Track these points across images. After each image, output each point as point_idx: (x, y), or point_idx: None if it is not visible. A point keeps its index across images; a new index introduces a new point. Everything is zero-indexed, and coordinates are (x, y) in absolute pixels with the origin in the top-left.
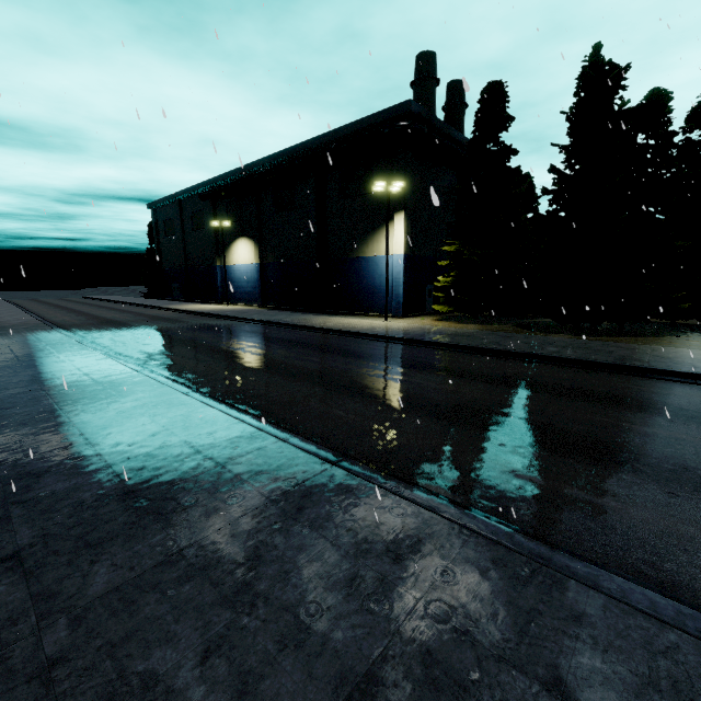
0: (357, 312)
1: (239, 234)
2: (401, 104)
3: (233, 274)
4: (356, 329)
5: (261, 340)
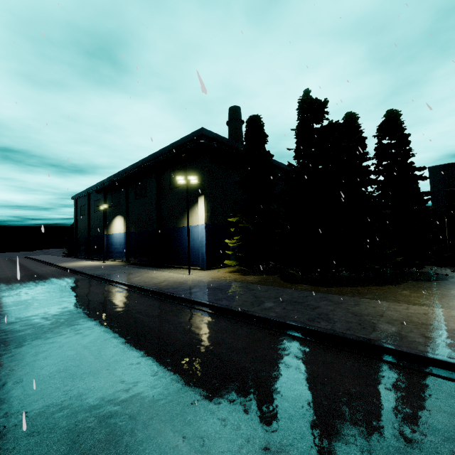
0: (180, 266)
1: (117, 214)
2: (197, 130)
3: (113, 239)
4: (147, 283)
5: (57, 296)
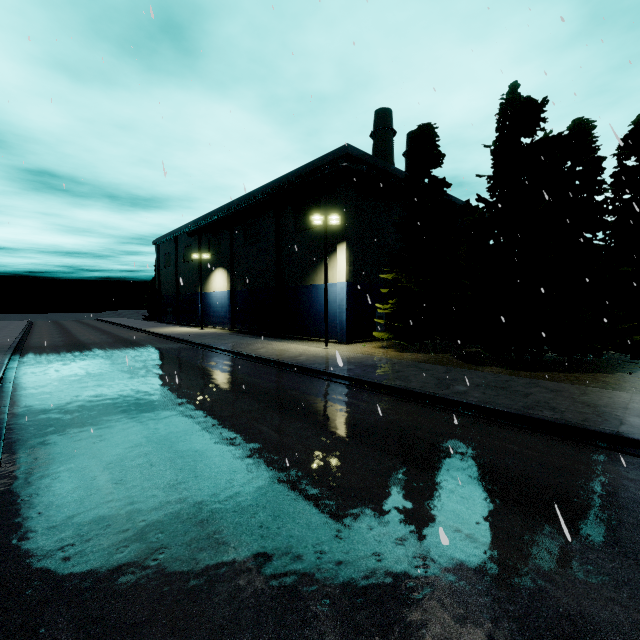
0: (308, 337)
1: (217, 265)
2: (340, 148)
3: (211, 300)
4: (280, 356)
5: (176, 366)
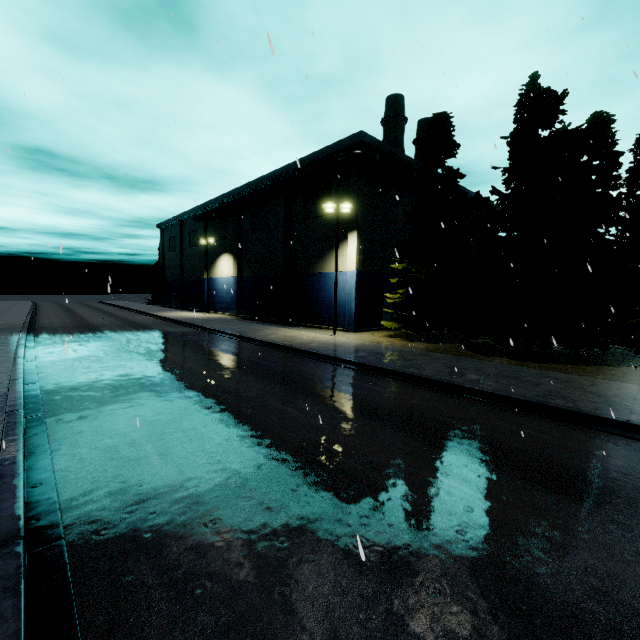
0: (315, 325)
1: (223, 251)
2: (354, 135)
3: (217, 285)
4: (292, 342)
5: (191, 350)
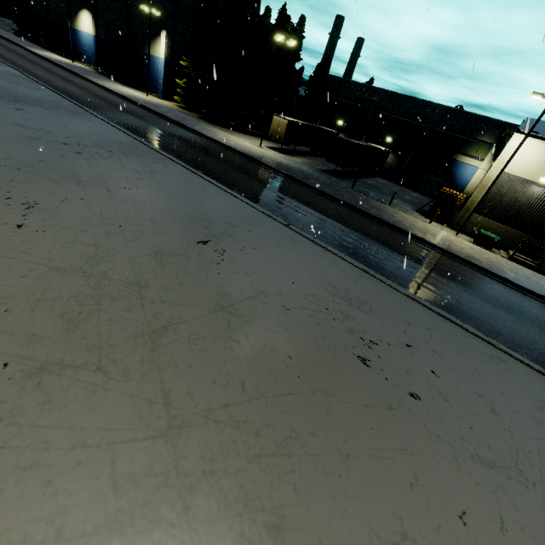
0: (144, 90)
1: (84, 6)
2: None
3: (81, 38)
4: (115, 89)
5: (58, 77)
